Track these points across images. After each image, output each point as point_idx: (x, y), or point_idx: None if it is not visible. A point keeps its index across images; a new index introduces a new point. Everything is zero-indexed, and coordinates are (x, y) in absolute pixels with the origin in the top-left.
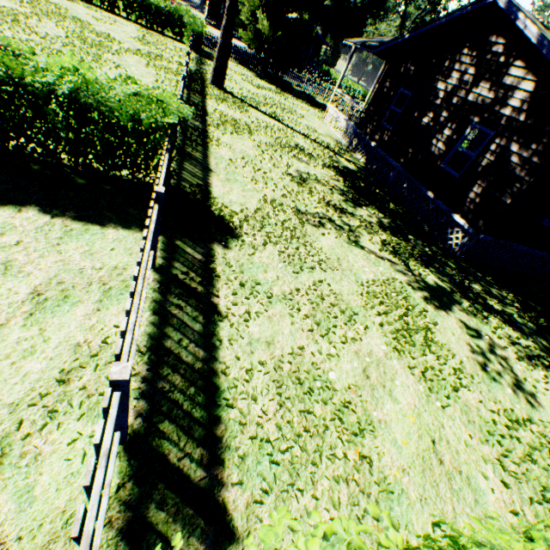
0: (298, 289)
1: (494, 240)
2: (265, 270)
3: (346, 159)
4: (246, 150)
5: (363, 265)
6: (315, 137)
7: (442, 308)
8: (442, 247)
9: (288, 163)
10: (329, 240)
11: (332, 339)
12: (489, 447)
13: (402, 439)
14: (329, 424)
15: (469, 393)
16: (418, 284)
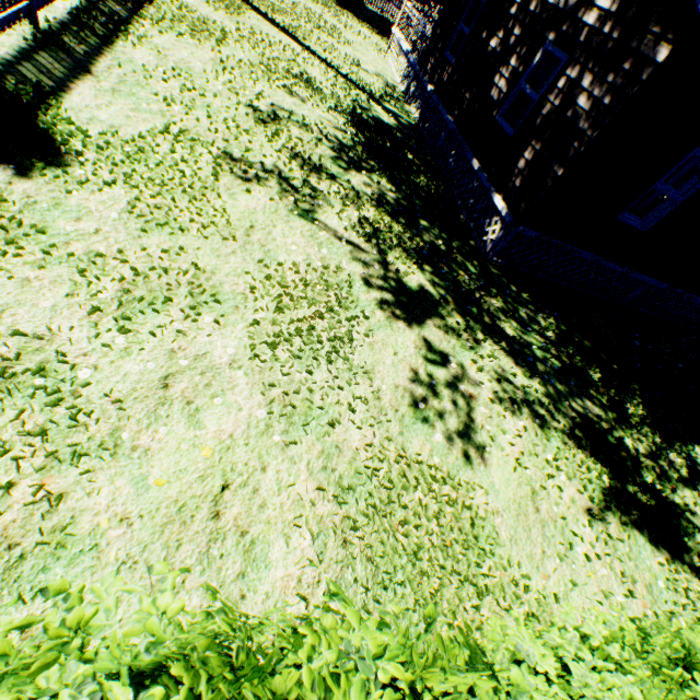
0: (122, 251)
1: (543, 237)
2: (81, 218)
3: (388, 109)
4: (191, 62)
5: (295, 243)
6: (350, 72)
7: (404, 318)
8: (473, 245)
9: (261, 92)
10: (256, 201)
11: (137, 327)
12: (335, 506)
13: (162, 477)
14: (18, 441)
15: (359, 432)
16: (383, 283)
